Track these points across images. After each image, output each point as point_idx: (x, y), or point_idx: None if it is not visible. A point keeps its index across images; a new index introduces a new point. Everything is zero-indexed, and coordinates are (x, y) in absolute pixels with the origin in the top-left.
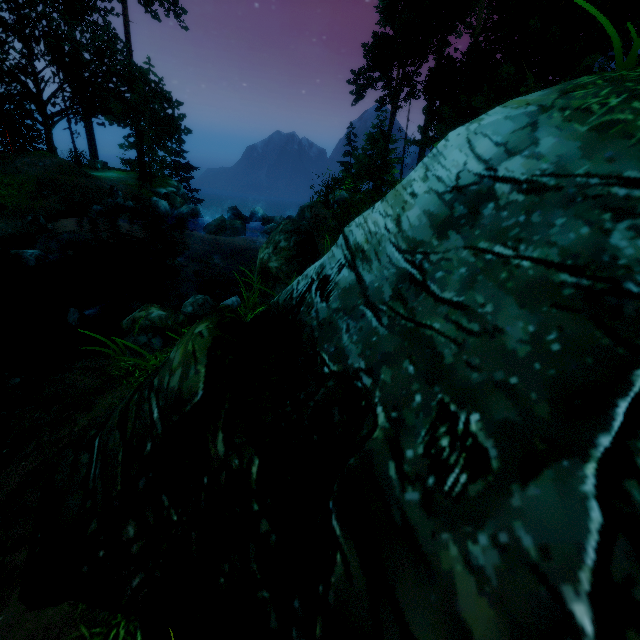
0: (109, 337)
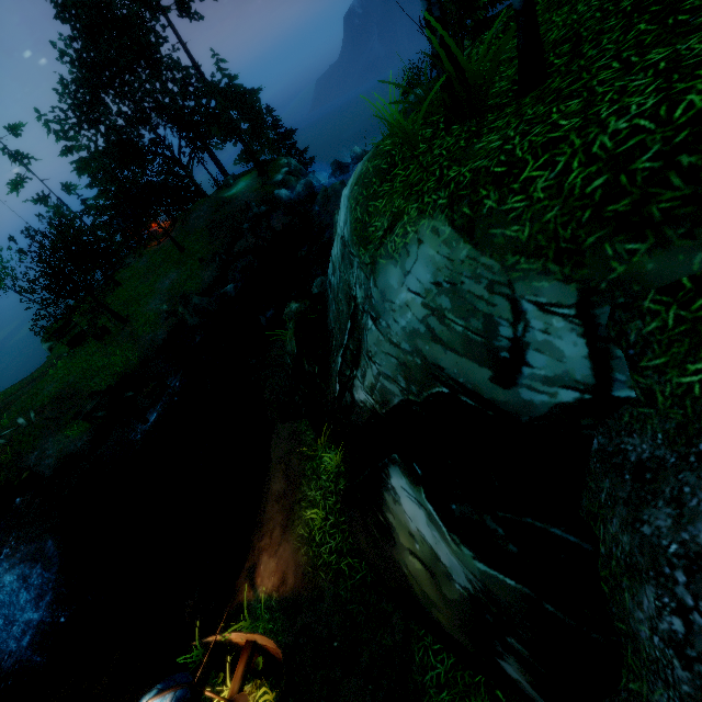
0: (282, 326)
